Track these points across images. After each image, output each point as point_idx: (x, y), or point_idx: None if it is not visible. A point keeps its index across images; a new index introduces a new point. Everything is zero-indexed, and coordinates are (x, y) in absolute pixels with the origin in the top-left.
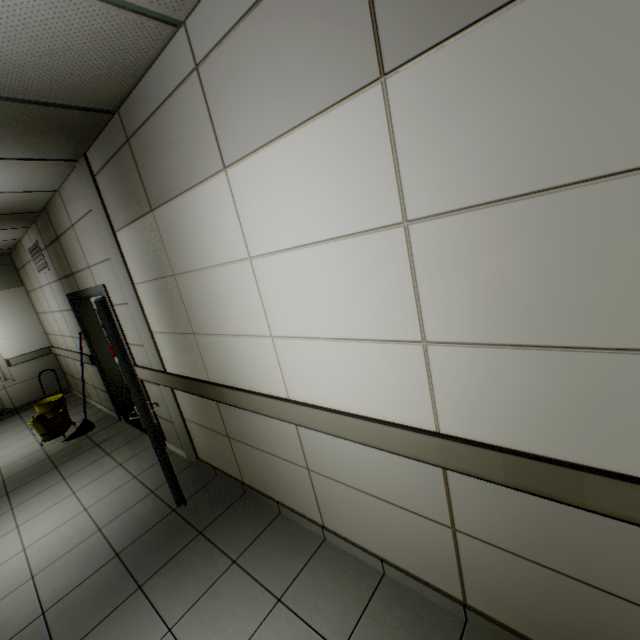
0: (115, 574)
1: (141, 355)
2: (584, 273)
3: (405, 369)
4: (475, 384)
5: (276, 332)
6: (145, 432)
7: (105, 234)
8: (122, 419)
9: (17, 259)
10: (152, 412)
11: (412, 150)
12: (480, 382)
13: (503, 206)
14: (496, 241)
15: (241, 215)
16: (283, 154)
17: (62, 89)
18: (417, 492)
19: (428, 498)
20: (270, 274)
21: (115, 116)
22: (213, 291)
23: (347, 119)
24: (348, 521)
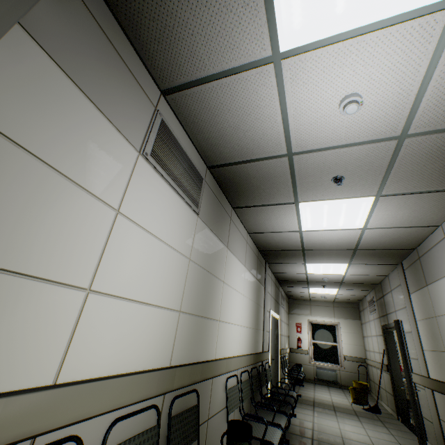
0: None
1: (415, 365)
2: None
3: None
4: None
5: None
6: (413, 432)
7: (404, 295)
8: (398, 418)
9: (360, 305)
10: (414, 390)
11: None
12: None
13: None
14: None
15: None
16: None
17: (395, 245)
18: None
19: None
20: None
21: (414, 249)
22: None
23: None
24: None
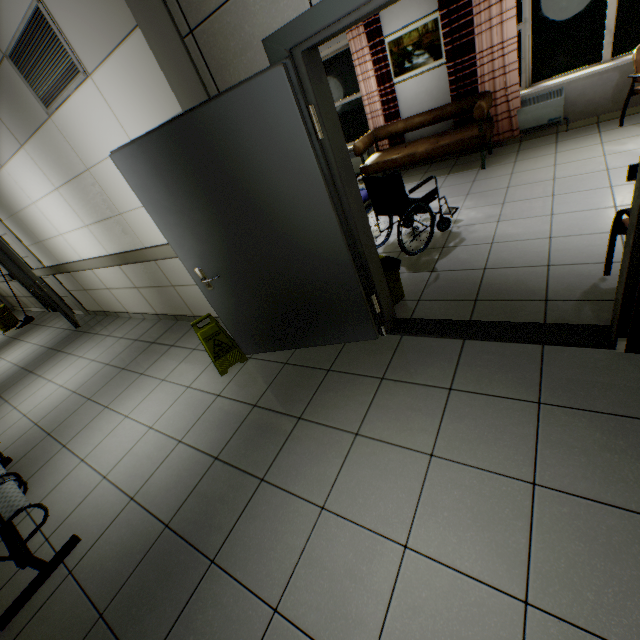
0: (50, 352)
1: (32, 262)
2: (89, 201)
3: (91, 236)
4: (102, 236)
5: (61, 233)
6: None
7: None
8: (51, 311)
9: None
10: (42, 286)
11: (43, 168)
12: (102, 235)
13: (68, 185)
14: (74, 194)
15: (20, 186)
16: (16, 165)
17: None
18: (125, 280)
19: (127, 280)
20: (44, 209)
21: None
22: (34, 219)
23: (24, 156)
24: (129, 304)
